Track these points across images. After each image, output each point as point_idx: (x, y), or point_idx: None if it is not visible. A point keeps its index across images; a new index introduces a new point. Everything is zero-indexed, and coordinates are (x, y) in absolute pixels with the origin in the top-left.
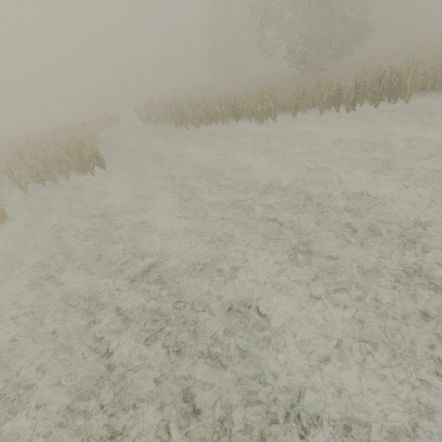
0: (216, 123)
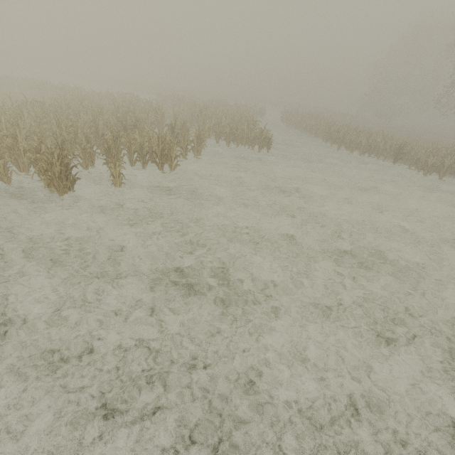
0: (369, 156)
